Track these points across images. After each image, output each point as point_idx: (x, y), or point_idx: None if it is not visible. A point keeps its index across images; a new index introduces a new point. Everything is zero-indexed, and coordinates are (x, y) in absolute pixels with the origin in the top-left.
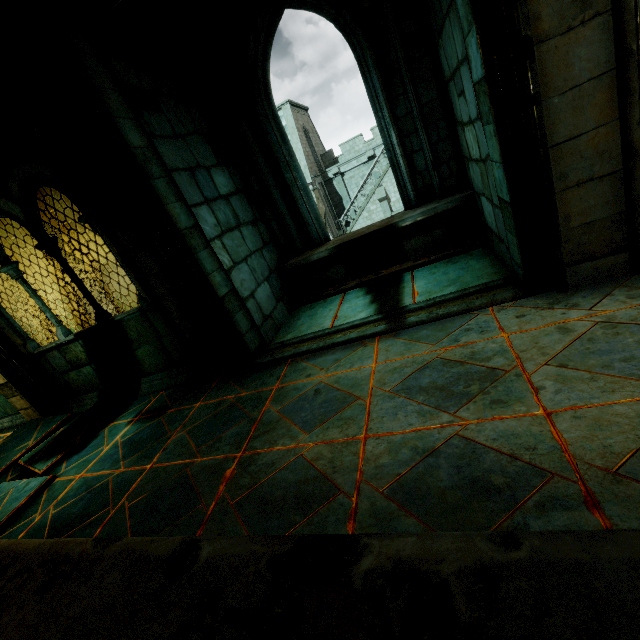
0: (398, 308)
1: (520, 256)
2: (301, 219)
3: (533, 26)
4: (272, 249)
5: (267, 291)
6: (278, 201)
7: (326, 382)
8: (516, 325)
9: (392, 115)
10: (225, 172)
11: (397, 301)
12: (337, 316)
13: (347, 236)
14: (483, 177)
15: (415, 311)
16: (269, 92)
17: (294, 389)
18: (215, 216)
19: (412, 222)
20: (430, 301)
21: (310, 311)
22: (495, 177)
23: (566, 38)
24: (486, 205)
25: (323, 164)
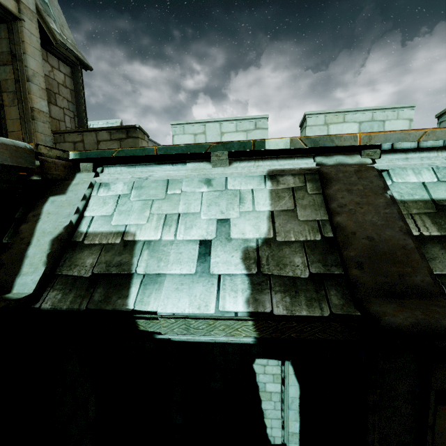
0: None
1: None
2: None
3: (4, 102)
4: None
5: None
6: None
7: None
8: None
9: None
10: None
11: None
12: None
13: None
14: None
15: None
16: None
17: None
18: None
19: None
20: None
21: None
22: None
23: (11, 108)
24: None
25: None
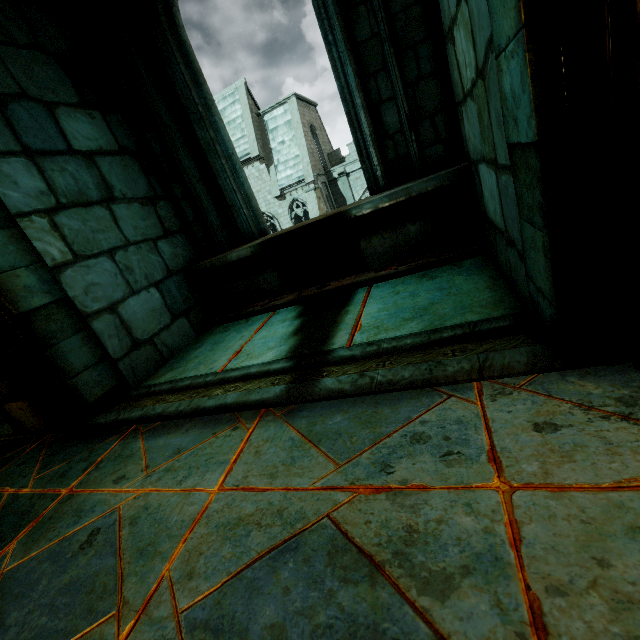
0: (320, 352)
1: (550, 275)
2: (225, 201)
3: None
4: (181, 241)
5: (153, 302)
6: (190, 172)
7: (121, 513)
8: (534, 457)
9: (348, 37)
10: (96, 119)
11: (326, 337)
12: (240, 351)
13: (286, 229)
14: (482, 117)
15: (342, 363)
16: (171, 3)
17: (74, 511)
18: (46, 178)
19: (371, 210)
20: (371, 346)
21: (220, 335)
22: (504, 96)
23: None
24: (486, 178)
25: (329, 163)
